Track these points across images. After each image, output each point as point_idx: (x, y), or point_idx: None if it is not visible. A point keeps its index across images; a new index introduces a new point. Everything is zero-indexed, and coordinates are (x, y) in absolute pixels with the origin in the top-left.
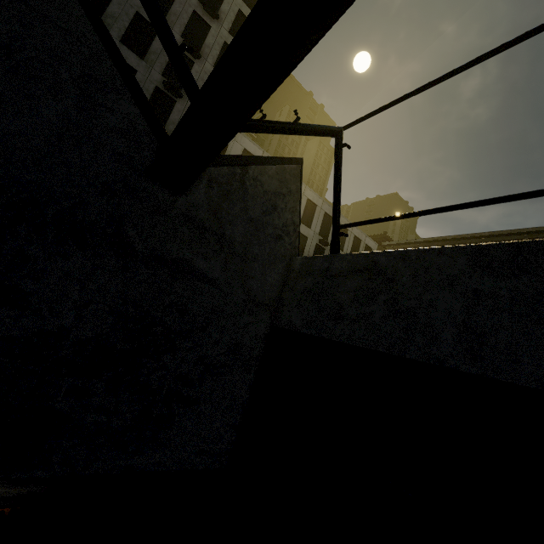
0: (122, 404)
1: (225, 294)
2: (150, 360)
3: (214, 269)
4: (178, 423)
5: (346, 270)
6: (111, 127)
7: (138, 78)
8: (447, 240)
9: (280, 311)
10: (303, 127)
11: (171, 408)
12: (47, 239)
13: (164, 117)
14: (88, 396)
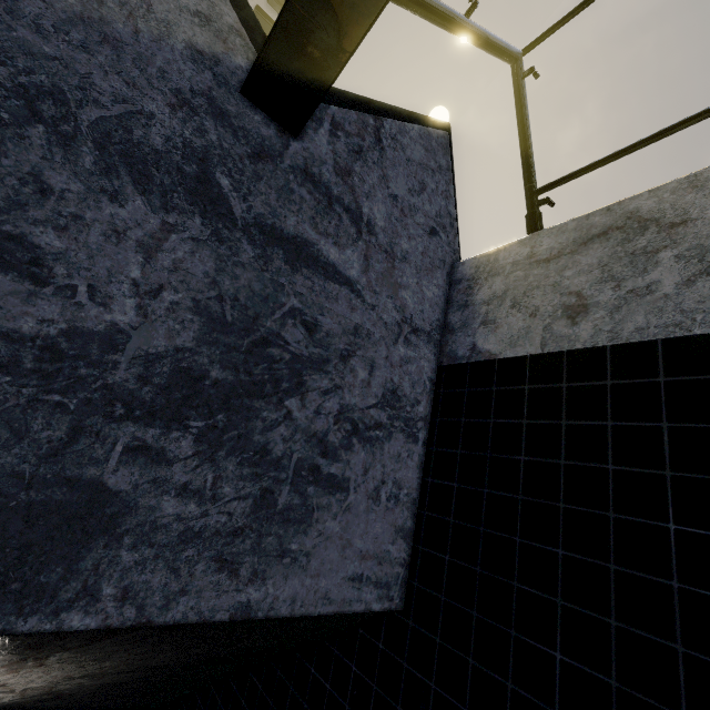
0: (225, 482)
1: (370, 307)
2: (265, 406)
3: (351, 265)
4: (318, 524)
5: (571, 244)
6: (183, 5)
7: None
8: None
9: (451, 341)
10: (478, 28)
11: (305, 495)
12: (81, 162)
13: None
14: (165, 464)
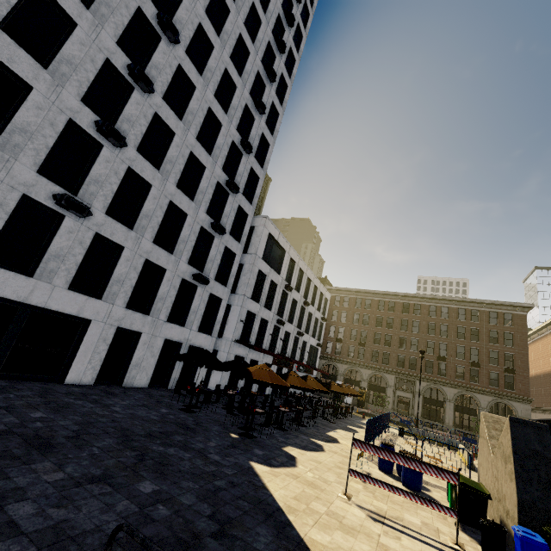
0: None
1: None
2: None
3: None
4: None
5: None
6: None
7: (206, 175)
8: (375, 293)
9: None
10: None
11: None
12: None
13: (218, 209)
14: None
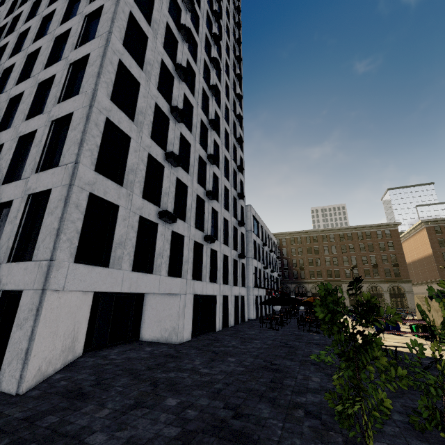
0: None
1: None
2: None
3: None
4: None
5: None
6: None
7: (229, 194)
8: (303, 232)
9: None
10: None
11: None
12: None
13: (234, 211)
14: None
